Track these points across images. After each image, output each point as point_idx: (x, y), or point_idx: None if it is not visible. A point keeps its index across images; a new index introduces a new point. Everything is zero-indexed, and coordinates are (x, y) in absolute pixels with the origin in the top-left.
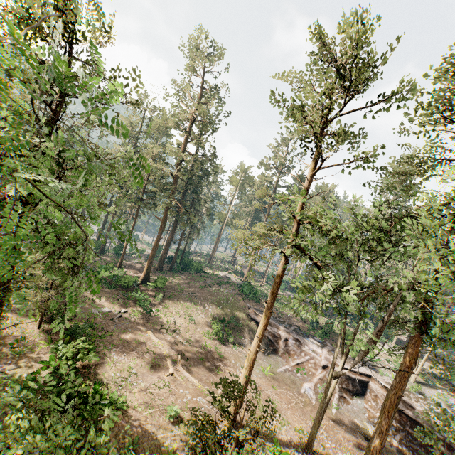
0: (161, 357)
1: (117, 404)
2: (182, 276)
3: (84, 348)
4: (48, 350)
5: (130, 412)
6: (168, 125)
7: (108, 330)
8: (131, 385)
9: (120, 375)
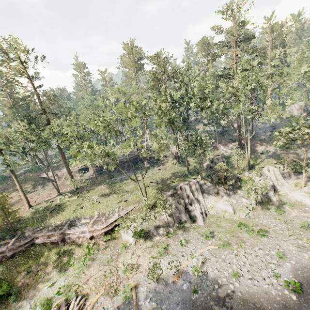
0: None
1: None
2: None
3: None
4: None
5: None
6: None
7: None
8: None
9: None
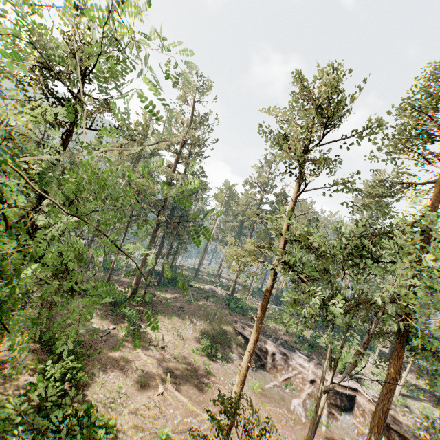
0: (150, 375)
1: (107, 428)
2: (169, 290)
3: (74, 368)
4: (35, 371)
5: (120, 436)
6: (160, 147)
7: (96, 348)
8: (121, 407)
9: (109, 396)
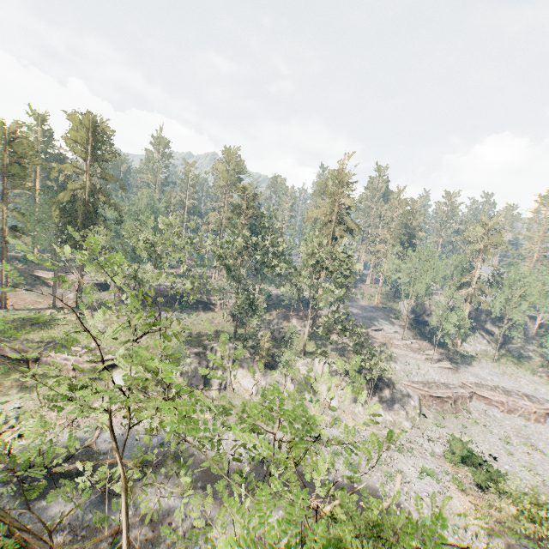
0: None
1: None
2: None
3: None
4: None
5: None
6: None
7: None
8: None
9: None
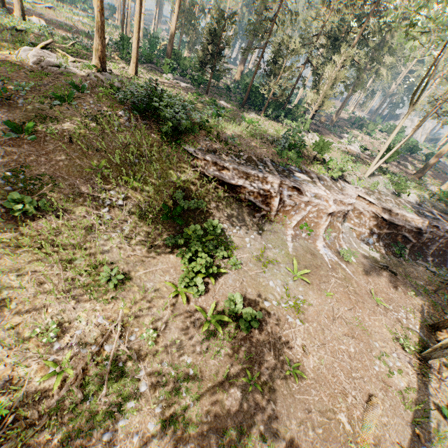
0: None
1: None
2: None
3: None
4: None
5: None
6: None
7: None
8: None
9: None
